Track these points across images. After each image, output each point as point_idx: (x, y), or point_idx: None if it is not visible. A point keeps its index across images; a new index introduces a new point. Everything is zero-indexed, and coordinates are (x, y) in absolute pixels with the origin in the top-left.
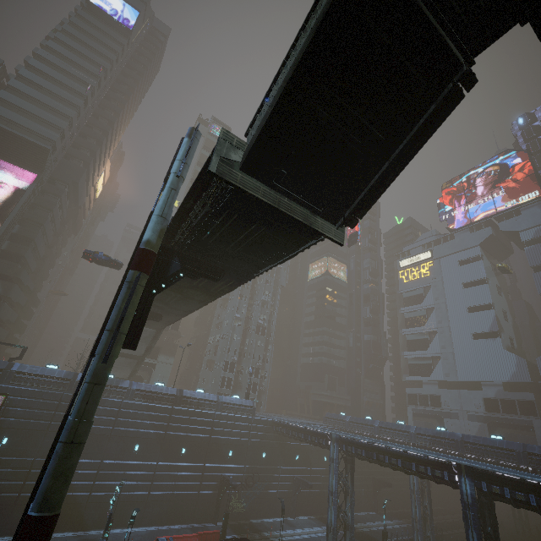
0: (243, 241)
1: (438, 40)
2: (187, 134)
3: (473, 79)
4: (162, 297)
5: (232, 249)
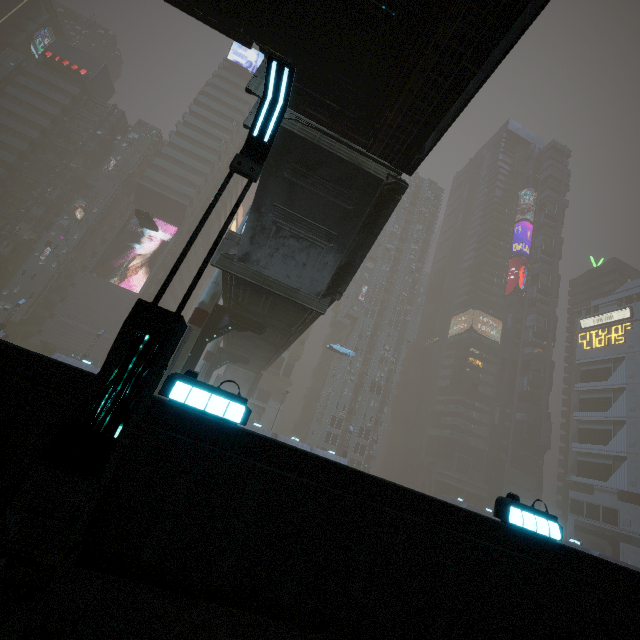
0: (265, 305)
1: (354, 168)
2: (247, 213)
3: (402, 185)
4: (241, 343)
5: (262, 311)
